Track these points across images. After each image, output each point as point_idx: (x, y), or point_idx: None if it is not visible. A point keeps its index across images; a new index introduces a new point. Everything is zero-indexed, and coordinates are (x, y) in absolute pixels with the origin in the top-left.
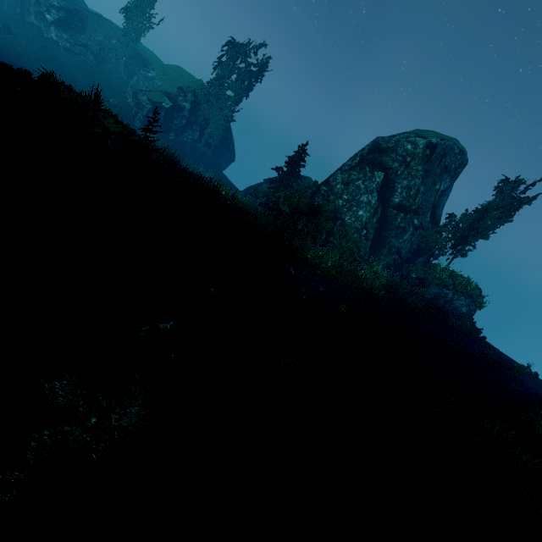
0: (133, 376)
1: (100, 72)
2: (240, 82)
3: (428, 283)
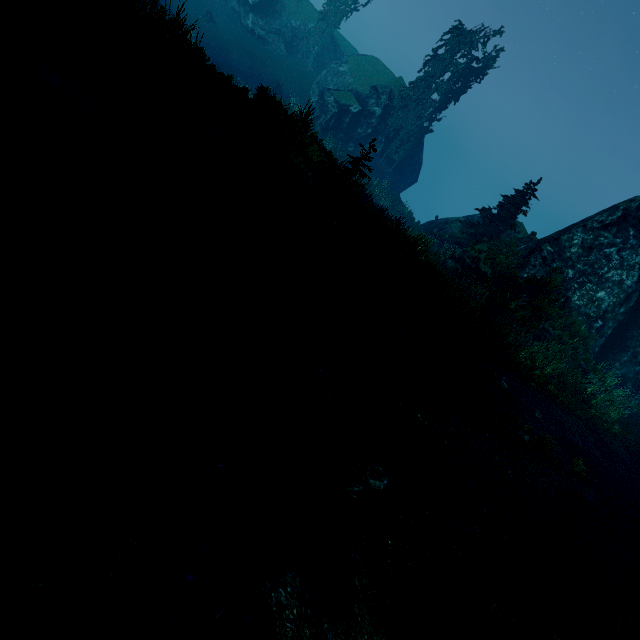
0: (353, 581)
1: (288, 64)
2: (454, 83)
3: None
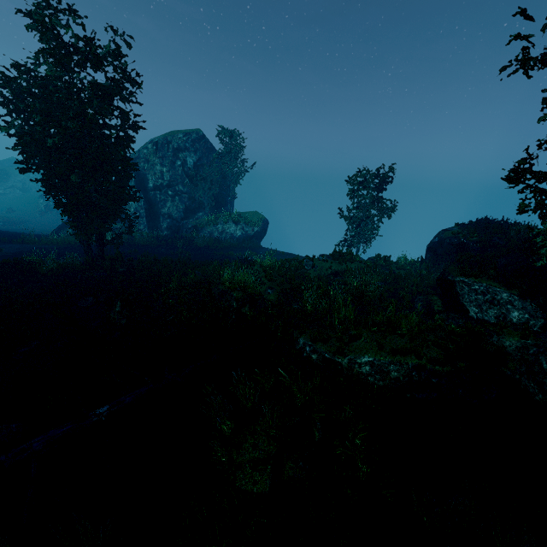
0: None
1: (24, 197)
2: None
3: (201, 226)
